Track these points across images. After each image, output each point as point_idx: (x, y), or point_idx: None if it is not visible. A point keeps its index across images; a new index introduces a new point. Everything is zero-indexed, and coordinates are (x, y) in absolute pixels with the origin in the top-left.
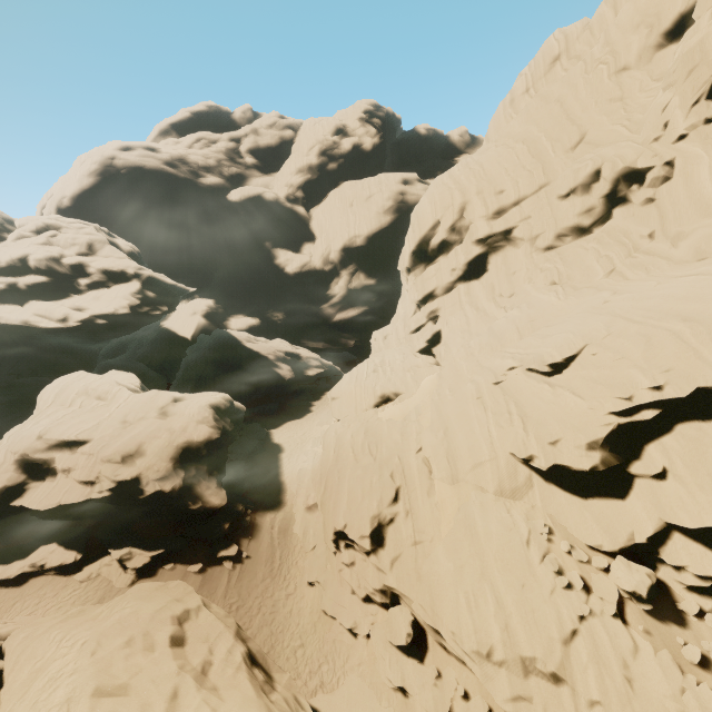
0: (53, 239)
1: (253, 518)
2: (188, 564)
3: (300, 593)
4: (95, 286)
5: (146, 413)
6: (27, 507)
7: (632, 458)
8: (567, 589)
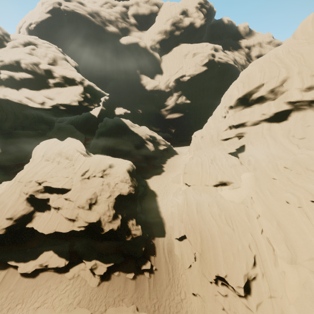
0: (33, 51)
1: (153, 242)
2: (126, 272)
3: (189, 299)
4: (57, 85)
5: (96, 174)
6: (35, 228)
7: None
8: None
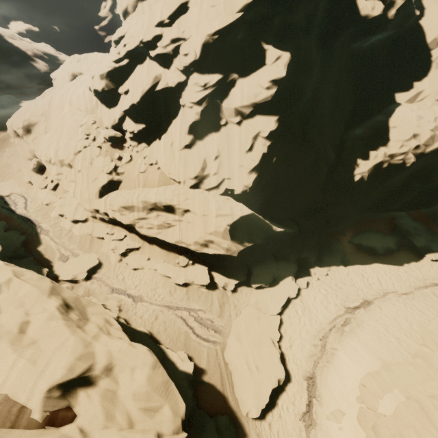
0: None
1: None
2: None
3: (1, 159)
4: None
5: None
6: None
7: (120, 86)
8: (86, 139)
